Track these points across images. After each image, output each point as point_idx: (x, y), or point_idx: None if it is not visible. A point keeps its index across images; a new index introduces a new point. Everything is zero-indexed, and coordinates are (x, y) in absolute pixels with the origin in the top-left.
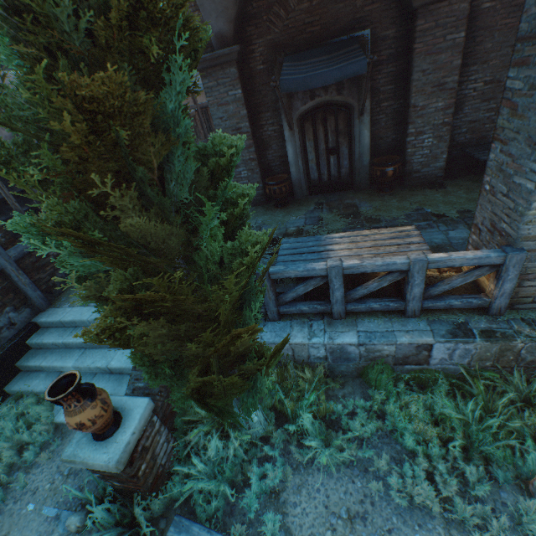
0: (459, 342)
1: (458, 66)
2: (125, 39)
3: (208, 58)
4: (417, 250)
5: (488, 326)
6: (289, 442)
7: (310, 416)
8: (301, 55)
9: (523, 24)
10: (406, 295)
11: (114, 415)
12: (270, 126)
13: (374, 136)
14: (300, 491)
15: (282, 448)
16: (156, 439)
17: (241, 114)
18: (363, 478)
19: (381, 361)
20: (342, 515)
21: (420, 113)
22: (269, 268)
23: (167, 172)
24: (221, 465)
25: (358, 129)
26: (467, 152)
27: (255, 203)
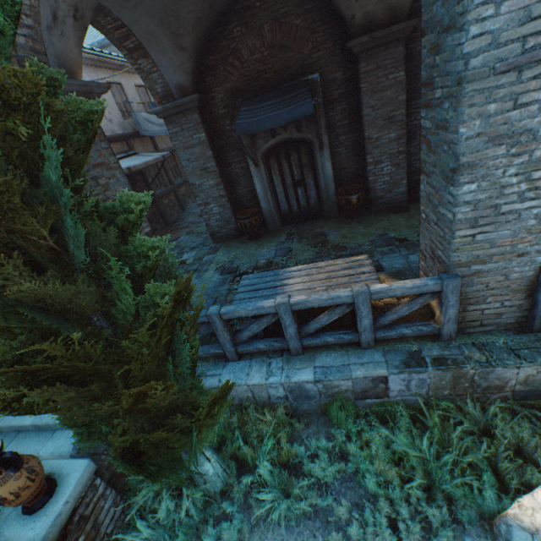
0: (412, 373)
1: (403, 101)
2: None
3: (170, 107)
4: (366, 280)
5: (440, 353)
6: (250, 494)
7: (265, 465)
8: (257, 99)
9: (423, 72)
10: (357, 326)
11: (48, 483)
12: (237, 163)
13: (337, 167)
14: None
15: (243, 502)
16: (99, 504)
17: (207, 155)
18: (325, 531)
19: (341, 397)
20: None
21: (376, 144)
22: (220, 308)
23: (66, 236)
24: (172, 528)
25: (321, 161)
26: None
27: (230, 237)
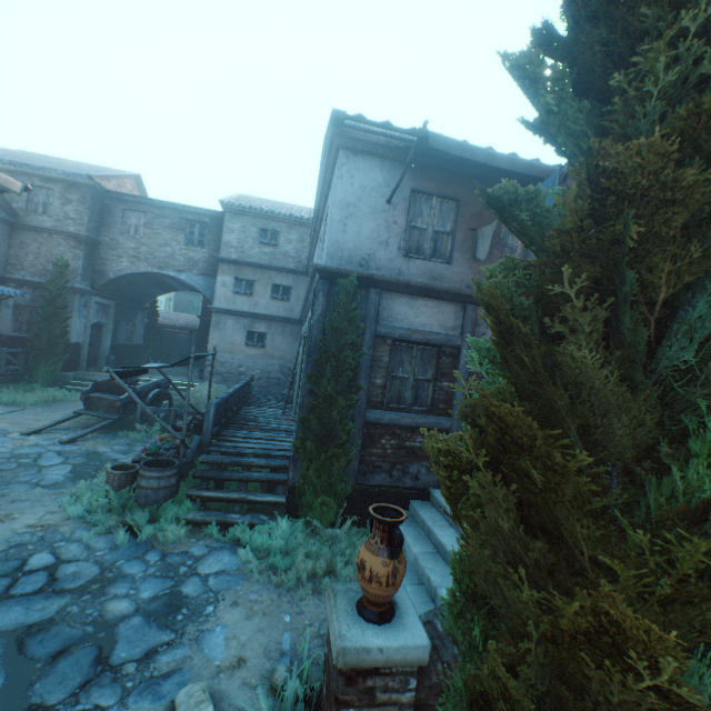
0: None
1: None
2: (708, 131)
3: None
4: None
5: None
6: None
7: None
8: None
9: None
10: None
11: (388, 606)
12: None
13: None
14: None
15: None
16: (389, 708)
17: None
18: None
19: None
20: None
21: None
22: None
23: (678, 321)
24: None
25: None
26: None
27: None
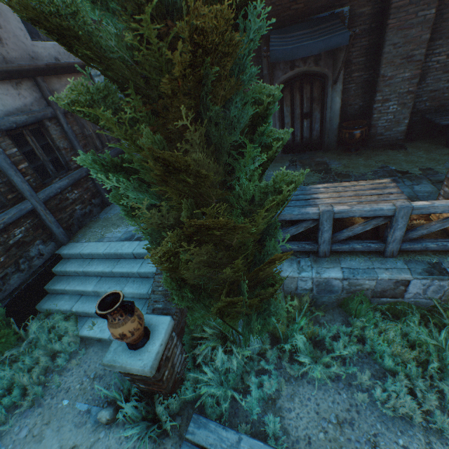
0: (435, 279)
1: (426, 40)
2: None
3: None
4: (396, 199)
5: None
6: (280, 359)
7: (302, 337)
8: (285, 30)
9: None
10: (387, 237)
11: (143, 329)
12: None
13: (344, 103)
14: (293, 399)
15: (274, 363)
16: (174, 351)
17: None
18: (348, 391)
19: (361, 294)
20: (332, 420)
21: (388, 82)
22: None
23: (221, 117)
24: (227, 374)
25: (331, 96)
26: (428, 117)
27: None
